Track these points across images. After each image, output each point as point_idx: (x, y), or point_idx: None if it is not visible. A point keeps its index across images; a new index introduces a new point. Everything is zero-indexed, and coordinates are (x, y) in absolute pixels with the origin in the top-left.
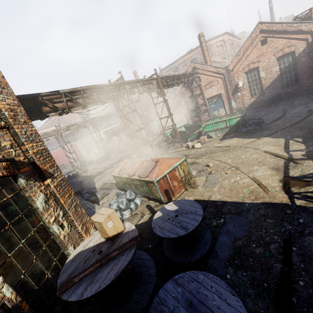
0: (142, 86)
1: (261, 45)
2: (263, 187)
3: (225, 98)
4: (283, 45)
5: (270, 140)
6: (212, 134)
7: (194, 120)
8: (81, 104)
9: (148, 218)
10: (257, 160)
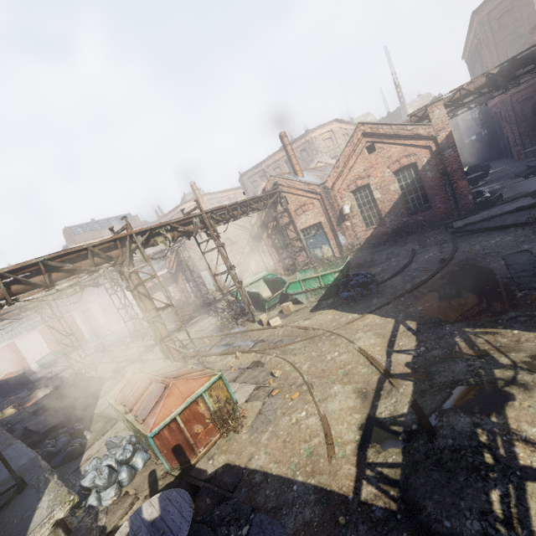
0: (172, 231)
1: (369, 153)
2: (330, 442)
3: (328, 229)
4: (399, 153)
5: (375, 320)
6: (302, 298)
7: (286, 263)
8: (40, 284)
9: None
10: (344, 369)
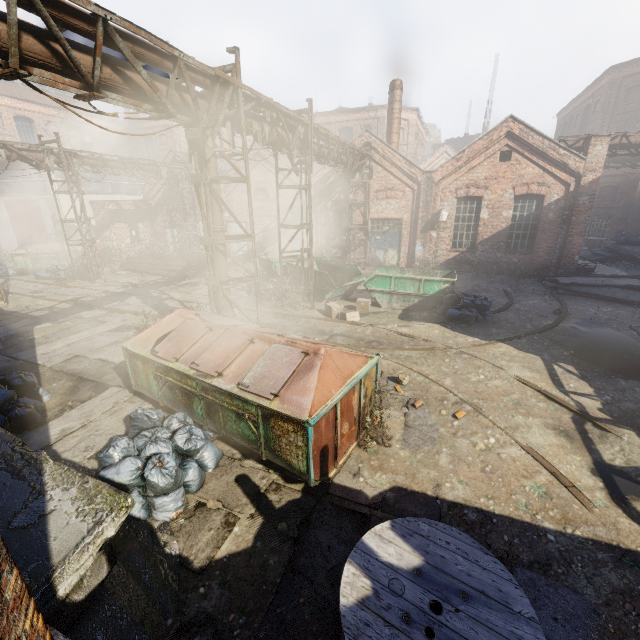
0: (271, 125)
1: (499, 161)
2: (568, 484)
3: (406, 232)
4: (533, 177)
5: (512, 351)
6: (382, 300)
7: (332, 253)
8: (82, 72)
9: (255, 536)
10: (509, 397)
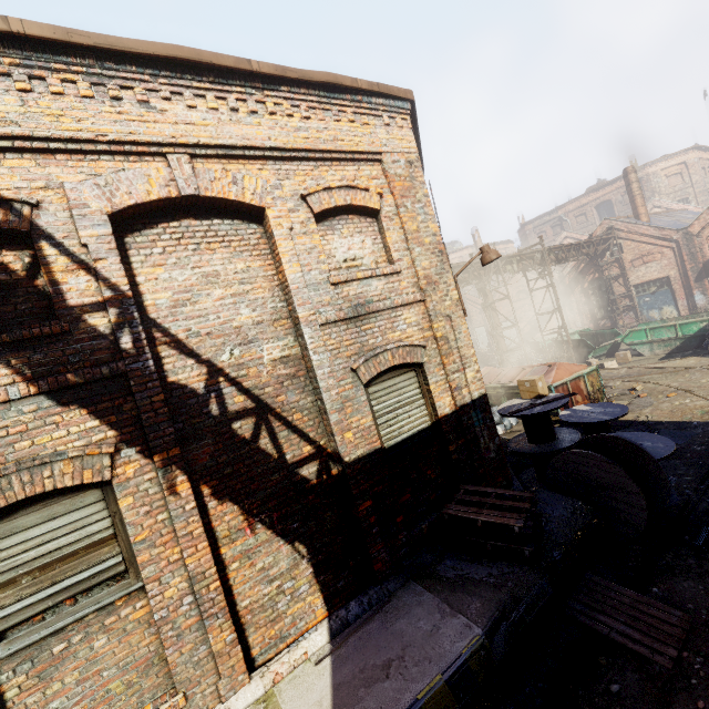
0: (517, 263)
1: None
2: None
3: (678, 286)
4: None
5: None
6: (643, 350)
7: (600, 325)
8: None
9: None
10: None
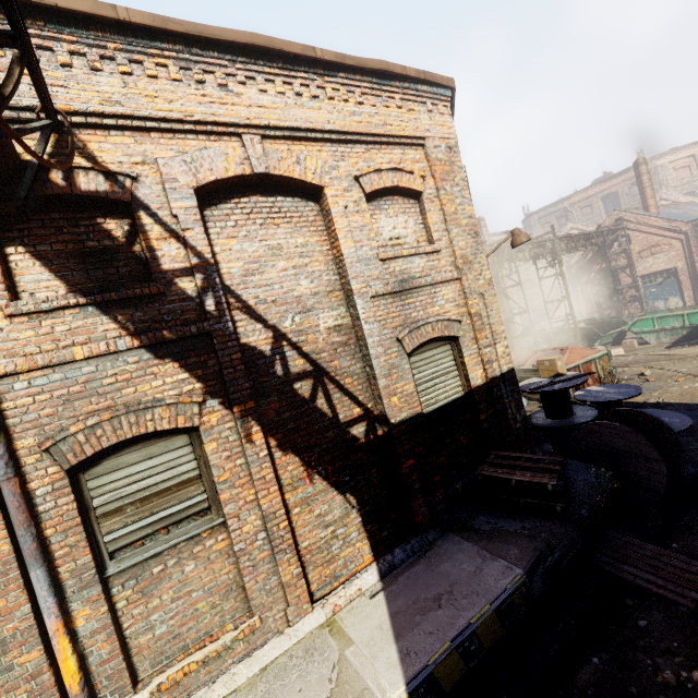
0: (528, 251)
1: None
2: None
3: (685, 277)
4: None
5: None
6: (649, 338)
7: (605, 315)
8: None
9: None
10: None
